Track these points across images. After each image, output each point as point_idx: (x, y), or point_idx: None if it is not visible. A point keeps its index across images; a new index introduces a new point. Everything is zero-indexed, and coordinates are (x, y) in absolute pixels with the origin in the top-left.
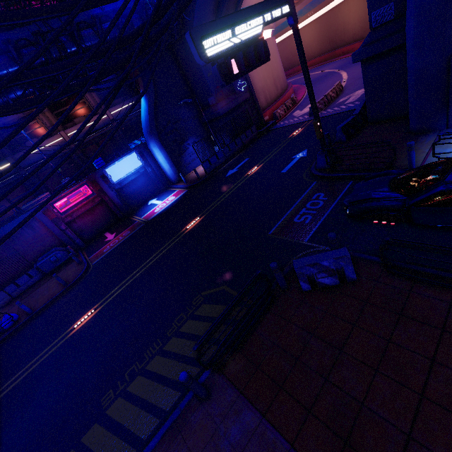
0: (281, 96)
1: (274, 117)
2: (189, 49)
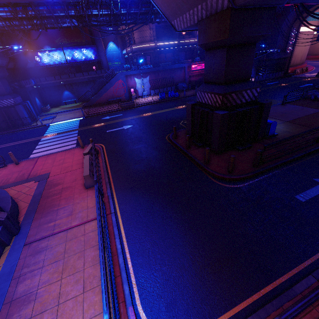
0: (300, 64)
1: (294, 72)
2: (279, 22)
